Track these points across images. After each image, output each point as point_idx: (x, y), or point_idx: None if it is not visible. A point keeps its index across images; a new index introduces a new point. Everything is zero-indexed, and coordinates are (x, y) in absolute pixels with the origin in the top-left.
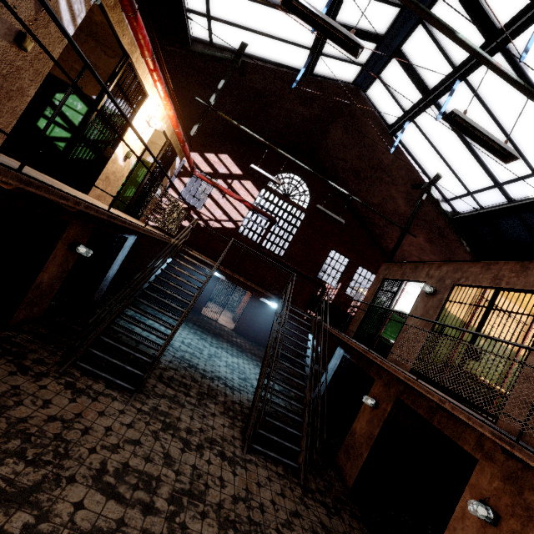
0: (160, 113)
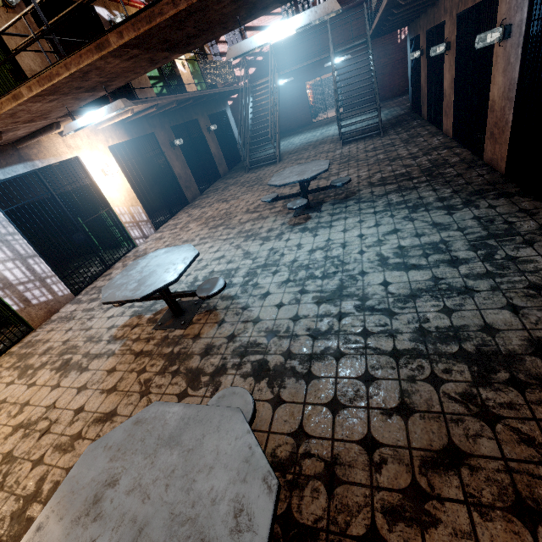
0: None
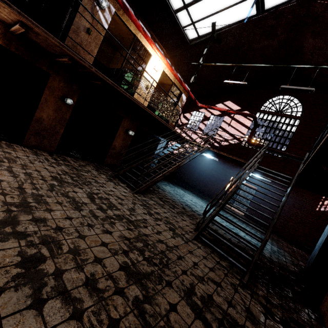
0: (162, 66)
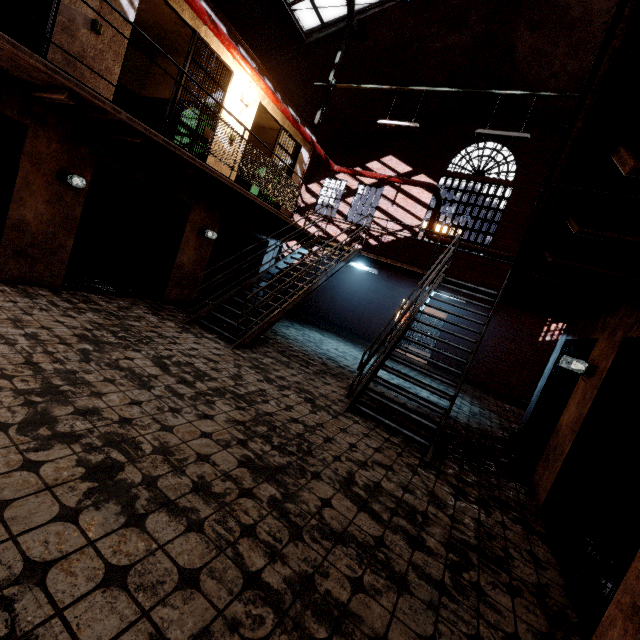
0: (257, 93)
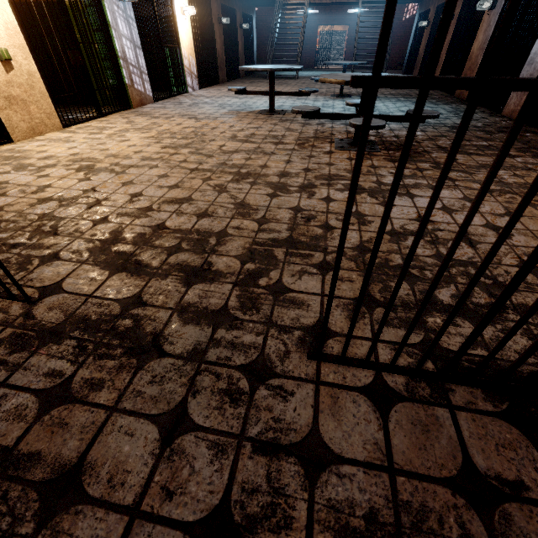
0: None
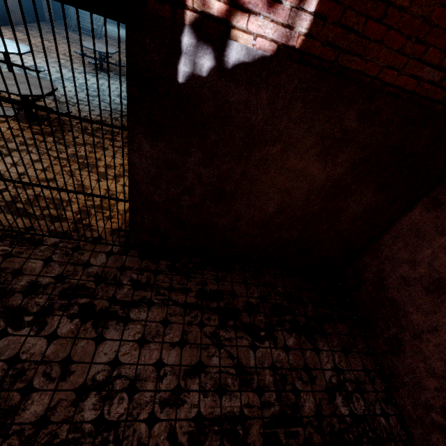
0: None
